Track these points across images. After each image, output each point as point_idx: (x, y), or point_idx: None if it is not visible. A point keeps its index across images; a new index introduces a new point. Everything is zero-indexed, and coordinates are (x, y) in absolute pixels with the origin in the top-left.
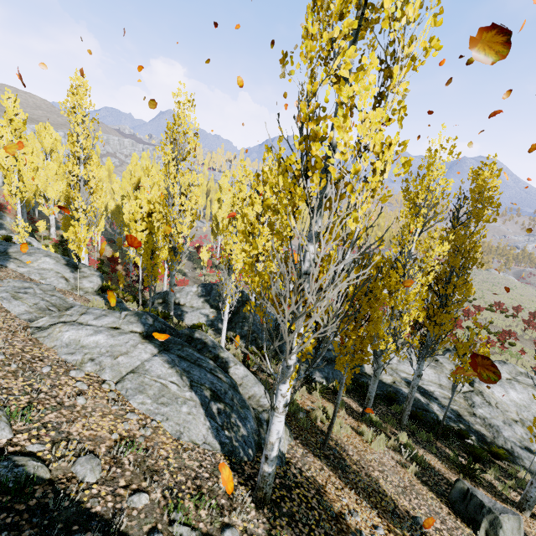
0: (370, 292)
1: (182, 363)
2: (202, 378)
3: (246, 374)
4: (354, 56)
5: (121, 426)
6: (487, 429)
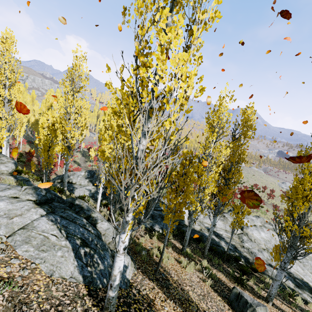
0: (185, 175)
1: (63, 221)
2: (76, 231)
3: (108, 227)
4: (169, 14)
5: (4, 270)
6: (250, 254)
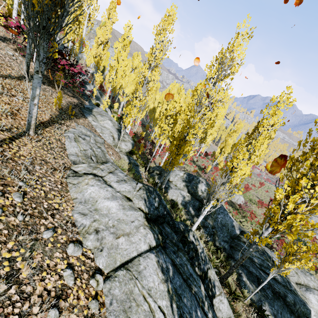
0: None
1: (175, 279)
2: (192, 315)
3: (229, 315)
4: None
5: None
6: None
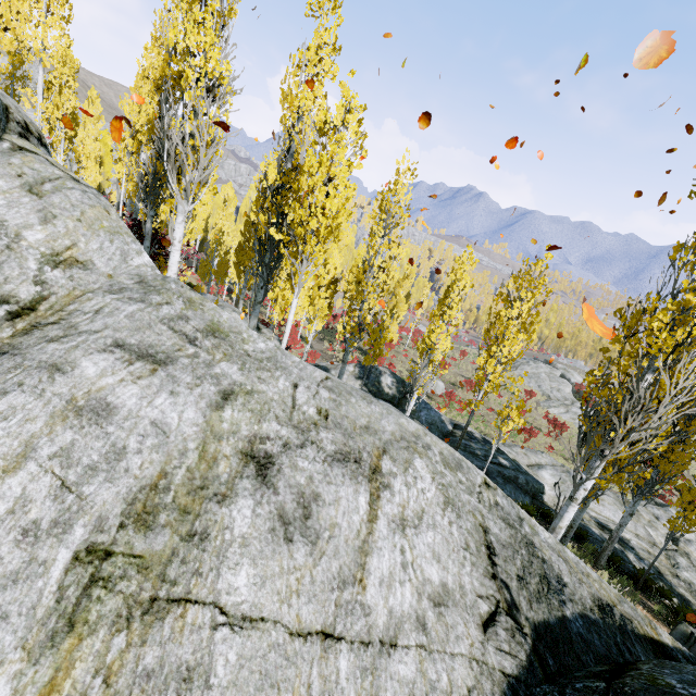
0: None
1: None
2: None
3: None
4: None
5: None
6: (693, 595)
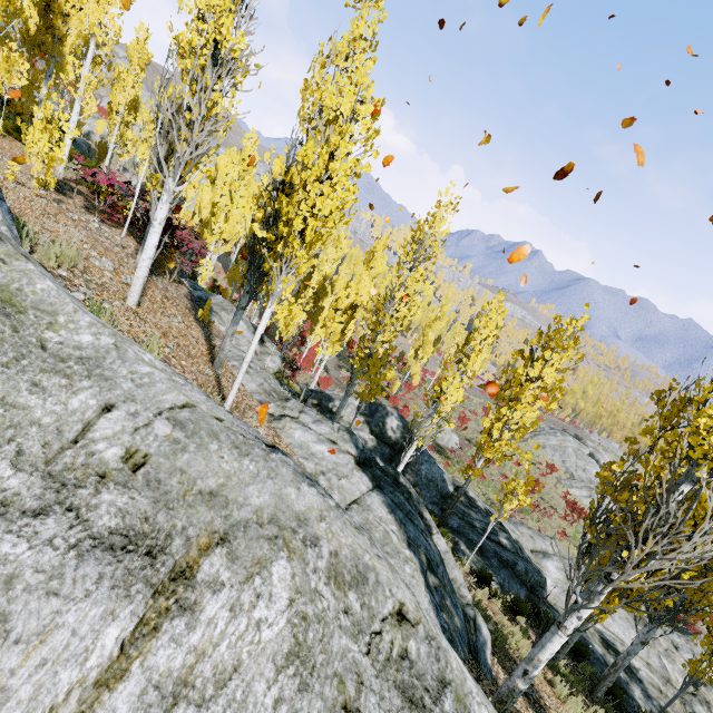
0: None
1: (398, 512)
2: (417, 538)
3: (448, 550)
4: None
5: None
6: None
